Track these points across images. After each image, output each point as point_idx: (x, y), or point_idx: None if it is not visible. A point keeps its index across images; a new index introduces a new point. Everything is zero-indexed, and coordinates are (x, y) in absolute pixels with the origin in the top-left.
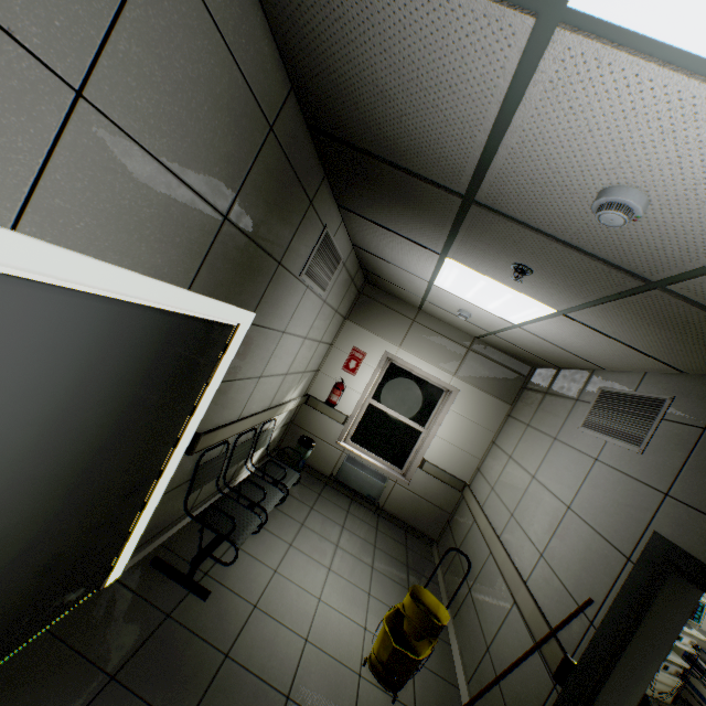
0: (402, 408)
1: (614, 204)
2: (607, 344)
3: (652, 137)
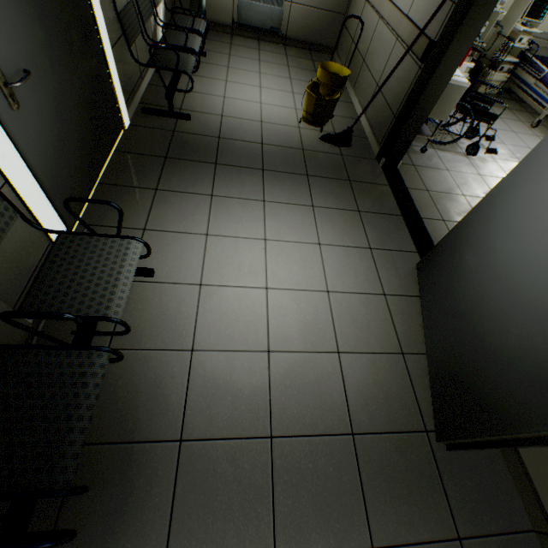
0: None
1: None
2: None
3: None
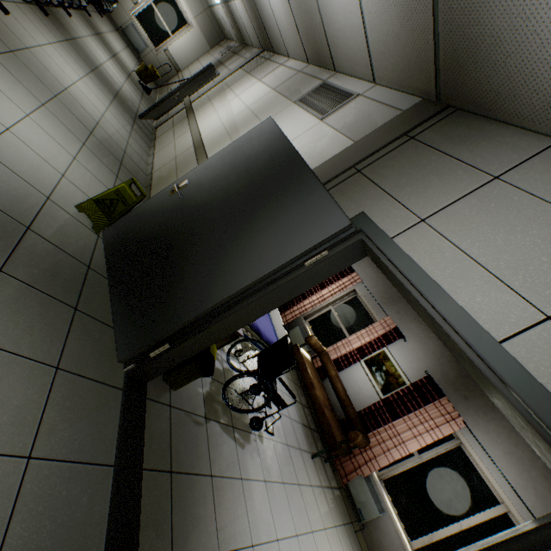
0: (166, 19)
1: None
2: (230, 25)
3: None
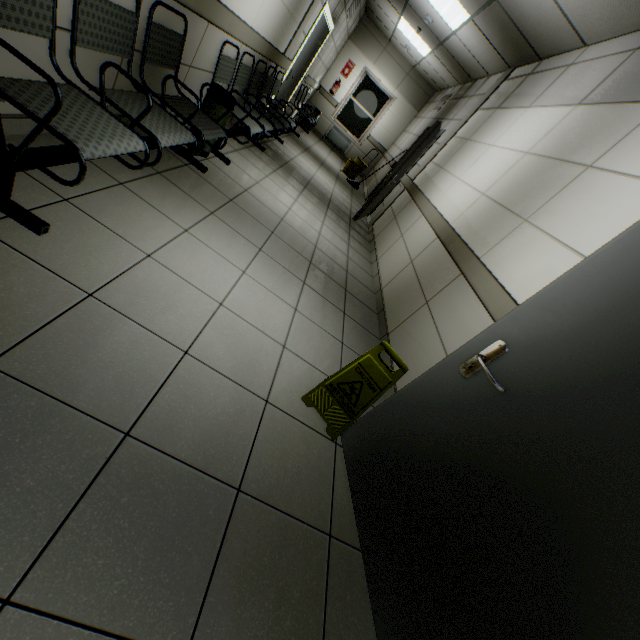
0: (366, 105)
1: (427, 20)
2: (444, 70)
3: (429, 9)
